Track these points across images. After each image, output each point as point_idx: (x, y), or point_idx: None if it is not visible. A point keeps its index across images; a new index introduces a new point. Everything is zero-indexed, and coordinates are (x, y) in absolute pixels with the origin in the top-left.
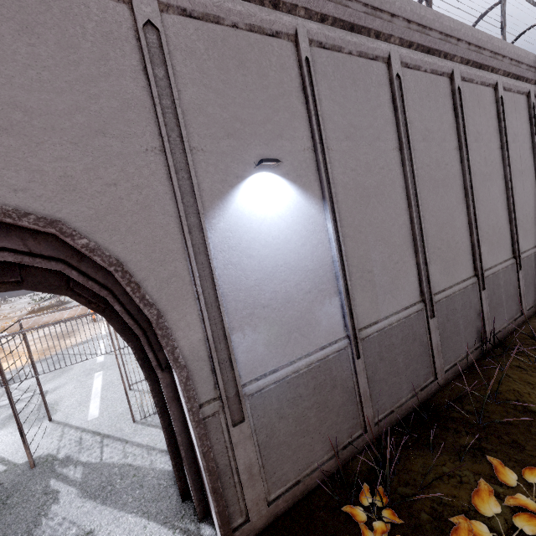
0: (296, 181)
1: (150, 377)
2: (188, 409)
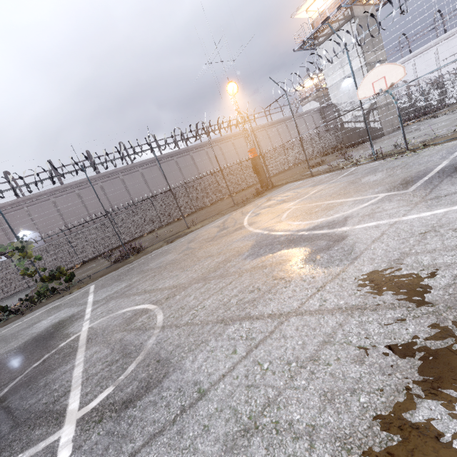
0: (30, 230)
1: None
2: None
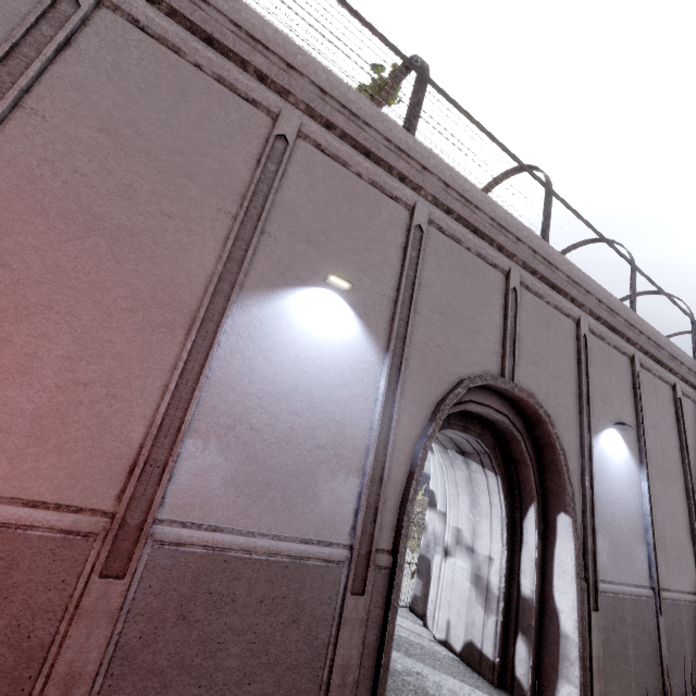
0: (627, 443)
1: (508, 542)
2: (577, 572)
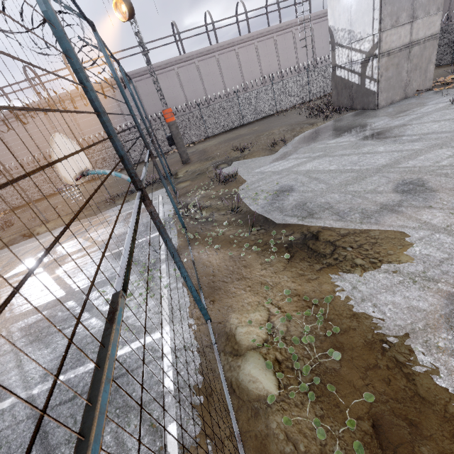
0: None
1: None
2: None
